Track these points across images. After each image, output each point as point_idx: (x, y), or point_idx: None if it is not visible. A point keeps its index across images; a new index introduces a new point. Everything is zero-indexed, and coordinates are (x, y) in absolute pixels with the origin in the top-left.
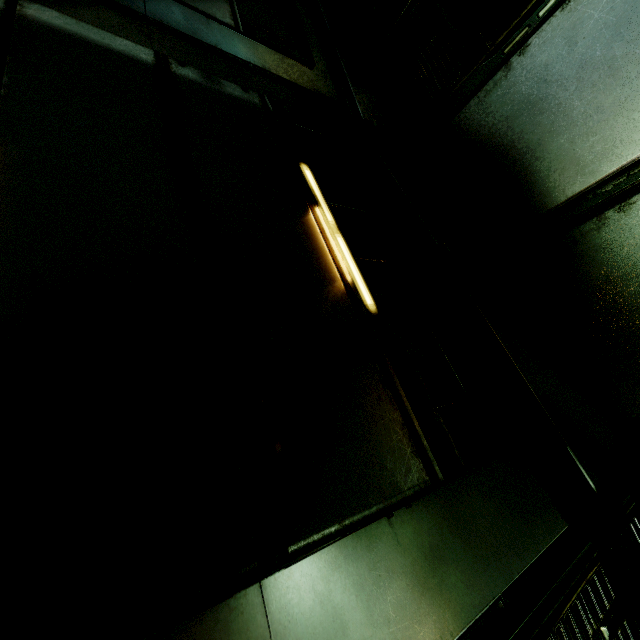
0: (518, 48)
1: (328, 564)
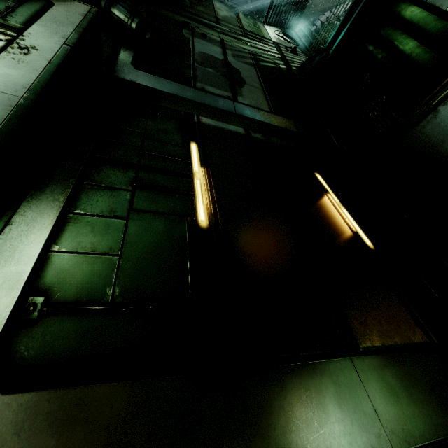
0: (442, 101)
1: (380, 362)
